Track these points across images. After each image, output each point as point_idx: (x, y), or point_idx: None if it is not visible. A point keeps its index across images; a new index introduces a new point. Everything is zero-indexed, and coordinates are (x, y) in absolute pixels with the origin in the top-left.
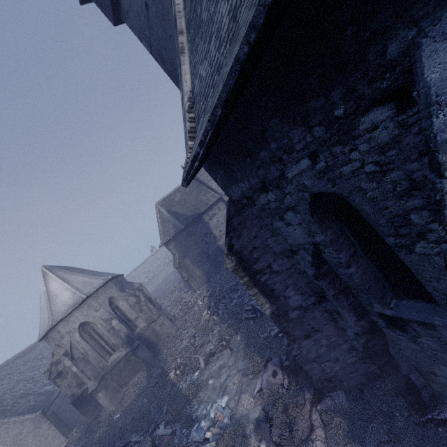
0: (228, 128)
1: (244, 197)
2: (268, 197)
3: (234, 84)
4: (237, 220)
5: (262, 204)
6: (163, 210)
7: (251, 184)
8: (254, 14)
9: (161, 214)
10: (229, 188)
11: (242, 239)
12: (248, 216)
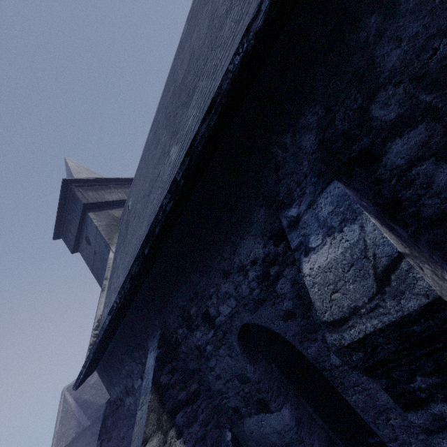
0: (108, 351)
1: (118, 398)
2: (130, 400)
3: (96, 348)
4: (111, 420)
5: (128, 405)
6: (71, 398)
7: (121, 389)
8: (99, 334)
9: (66, 404)
10: (110, 390)
11: (111, 441)
12: (120, 416)
